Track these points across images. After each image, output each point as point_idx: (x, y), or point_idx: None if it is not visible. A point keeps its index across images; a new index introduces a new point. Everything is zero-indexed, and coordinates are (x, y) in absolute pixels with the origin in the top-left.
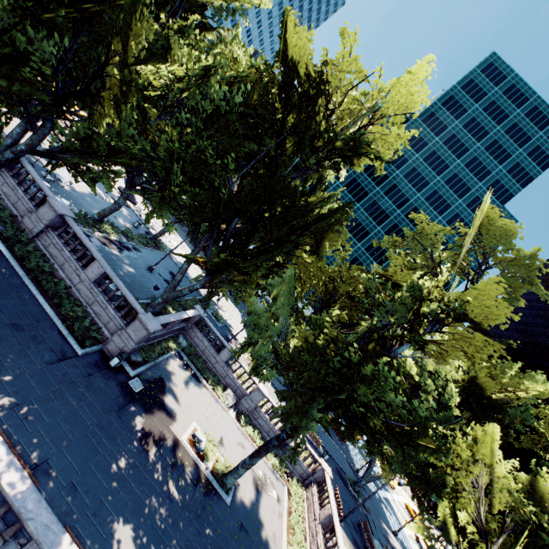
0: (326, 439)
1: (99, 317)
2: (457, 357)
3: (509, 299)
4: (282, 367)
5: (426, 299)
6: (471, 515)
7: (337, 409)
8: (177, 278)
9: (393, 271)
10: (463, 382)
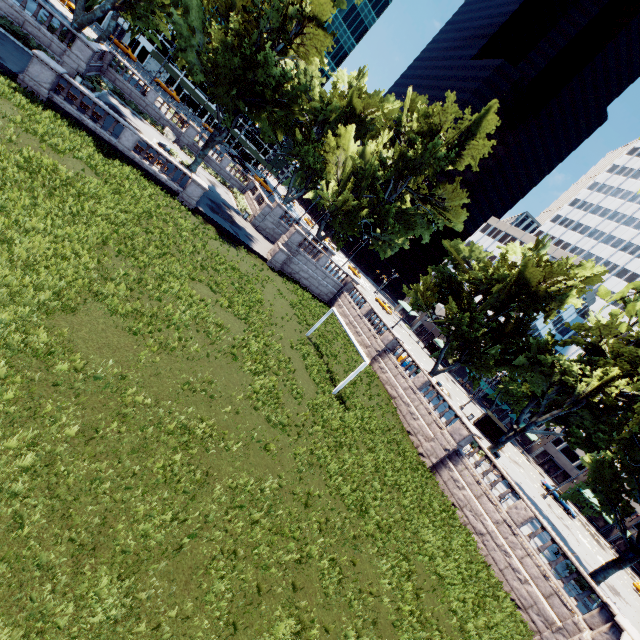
0: None
1: (38, 40)
2: (314, 55)
3: (339, 4)
4: (208, 71)
5: (289, 3)
6: (335, 179)
7: (247, 93)
8: None
9: None
10: (344, 108)
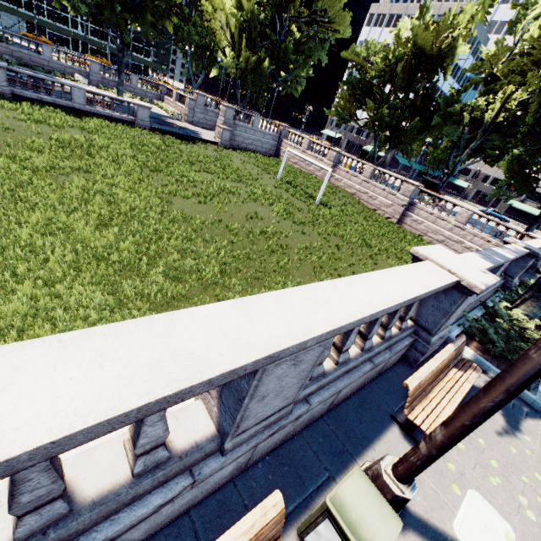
0: None
1: None
2: None
3: None
4: None
5: None
6: (227, 45)
7: (126, 1)
8: None
9: None
10: None
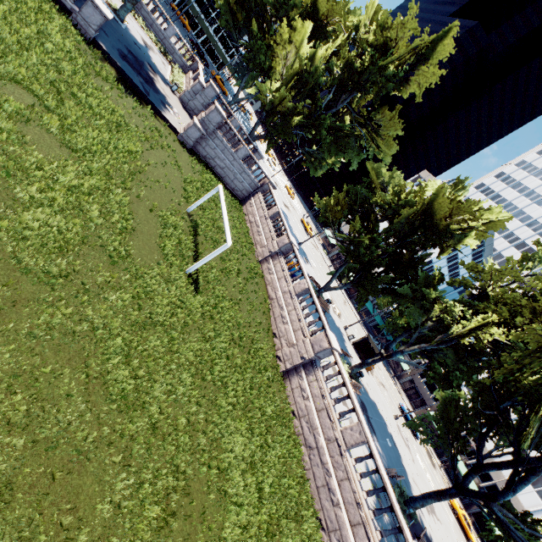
0: (208, 78)
1: None
2: None
3: None
4: None
5: None
6: (280, 80)
7: None
8: None
9: None
10: (307, 7)
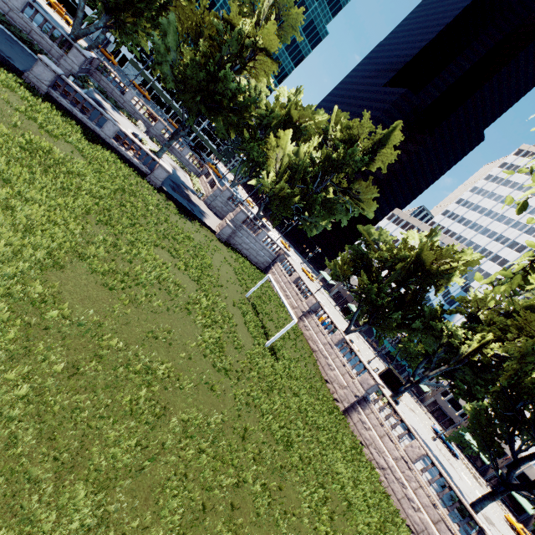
0: None
1: (41, 45)
2: (263, 76)
3: (284, 40)
4: (178, 81)
5: (246, 36)
6: (274, 171)
7: (208, 100)
8: (79, 16)
9: (232, 17)
10: (284, 116)
